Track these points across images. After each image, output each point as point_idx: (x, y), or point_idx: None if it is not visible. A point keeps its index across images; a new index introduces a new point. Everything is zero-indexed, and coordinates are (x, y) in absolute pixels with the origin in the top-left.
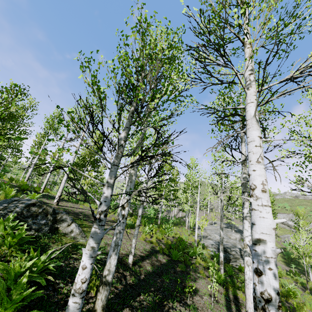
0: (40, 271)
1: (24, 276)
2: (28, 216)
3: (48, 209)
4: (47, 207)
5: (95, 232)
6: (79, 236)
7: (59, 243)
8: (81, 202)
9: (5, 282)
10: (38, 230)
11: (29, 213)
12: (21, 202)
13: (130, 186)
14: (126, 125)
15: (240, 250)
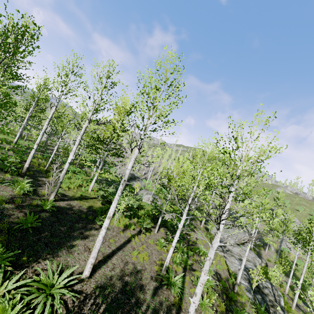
0: None
1: None
2: None
3: None
4: None
5: None
6: None
7: None
8: None
9: None
10: None
11: None
12: None
13: None
14: None
15: (272, 287)
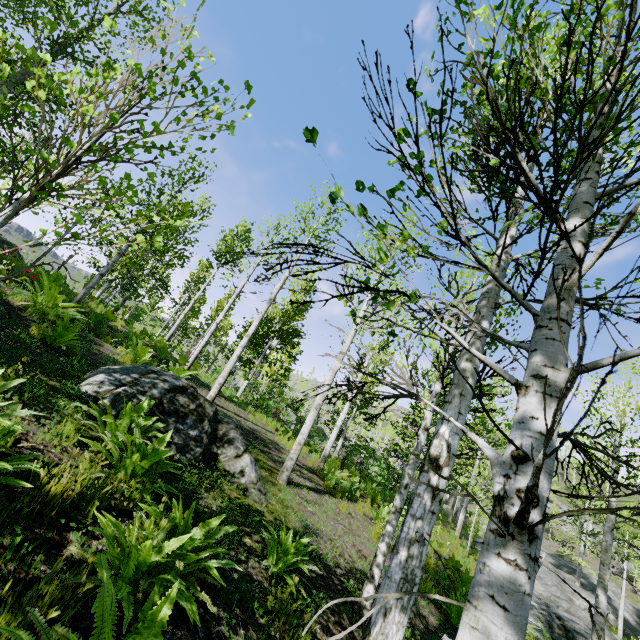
0: (185, 571)
1: (166, 598)
2: (170, 412)
3: (206, 407)
4: (205, 402)
5: (516, 586)
6: (254, 489)
7: (217, 493)
8: (251, 408)
9: (111, 579)
10: (183, 449)
11: (173, 405)
12: (162, 378)
13: (460, 407)
14: (582, 196)
15: None
